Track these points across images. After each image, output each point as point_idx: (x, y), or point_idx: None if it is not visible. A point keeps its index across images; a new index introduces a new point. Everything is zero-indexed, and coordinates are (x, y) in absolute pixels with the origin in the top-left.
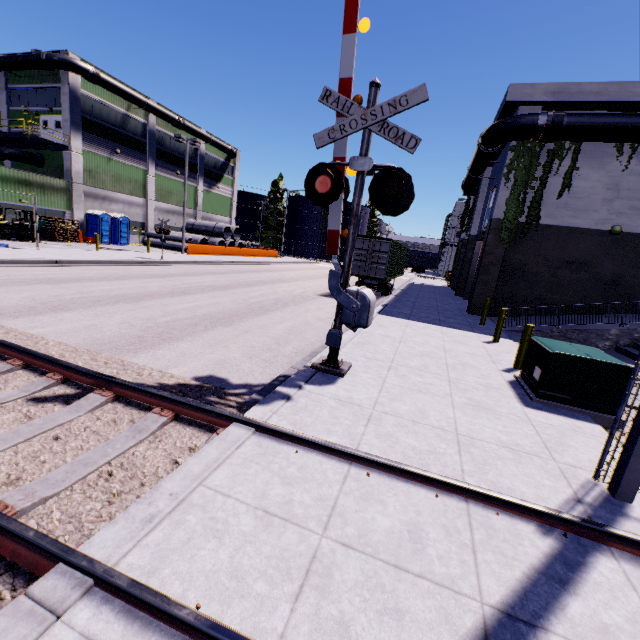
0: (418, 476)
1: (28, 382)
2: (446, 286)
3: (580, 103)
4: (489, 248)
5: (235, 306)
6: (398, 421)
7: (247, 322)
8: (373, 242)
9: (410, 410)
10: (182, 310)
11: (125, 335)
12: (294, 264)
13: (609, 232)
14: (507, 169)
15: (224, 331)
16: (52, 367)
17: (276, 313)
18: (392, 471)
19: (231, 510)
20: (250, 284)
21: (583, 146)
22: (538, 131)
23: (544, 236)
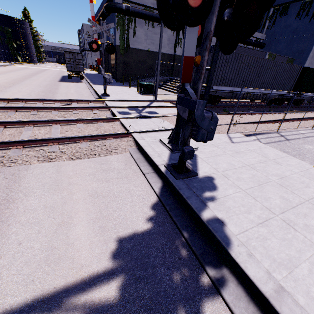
0: (135, 101)
1: (52, 104)
2: (97, 73)
3: (133, 2)
4: (118, 57)
5: (42, 88)
6: (126, 99)
7: (60, 92)
8: (74, 55)
9: (126, 98)
10: (28, 91)
11: (37, 98)
12: (3, 67)
13: (147, 51)
14: (117, 25)
15: (60, 94)
16: (52, 101)
17: (61, 89)
18: (131, 101)
19: (119, 105)
20: (19, 80)
21: (136, 18)
22: (124, 12)
23: (132, 52)
